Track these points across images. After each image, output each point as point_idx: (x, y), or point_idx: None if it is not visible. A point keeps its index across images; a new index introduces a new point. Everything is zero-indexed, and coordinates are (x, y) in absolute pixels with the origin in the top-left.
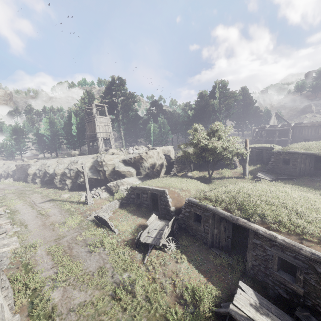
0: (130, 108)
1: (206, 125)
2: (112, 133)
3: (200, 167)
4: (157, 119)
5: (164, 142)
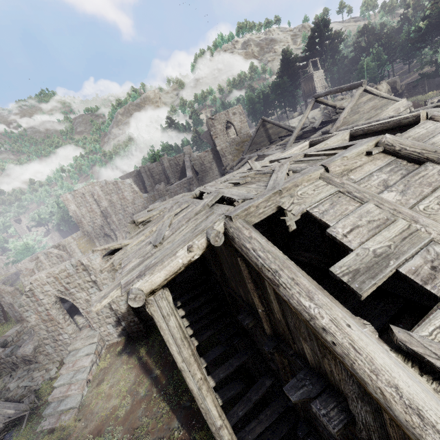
0: (338, 51)
1: None
2: (326, 85)
3: (437, 88)
4: (368, 51)
5: (379, 79)
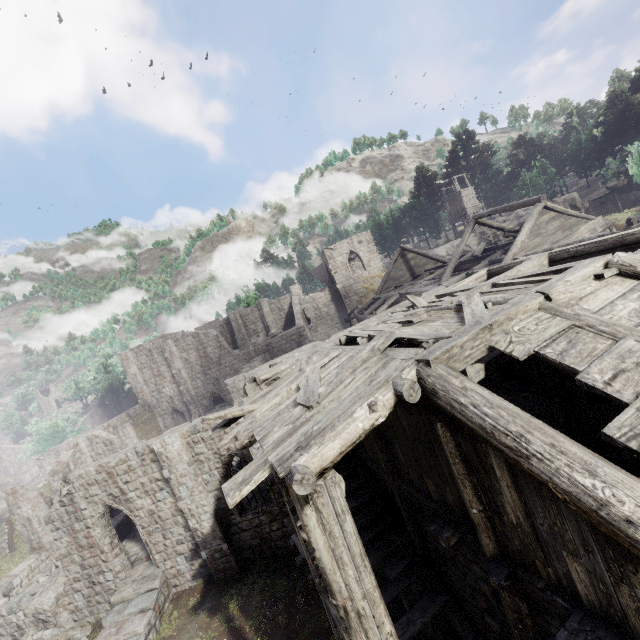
0: (490, 165)
1: (633, 139)
2: (479, 205)
3: (634, 204)
4: (529, 164)
5: (550, 196)
